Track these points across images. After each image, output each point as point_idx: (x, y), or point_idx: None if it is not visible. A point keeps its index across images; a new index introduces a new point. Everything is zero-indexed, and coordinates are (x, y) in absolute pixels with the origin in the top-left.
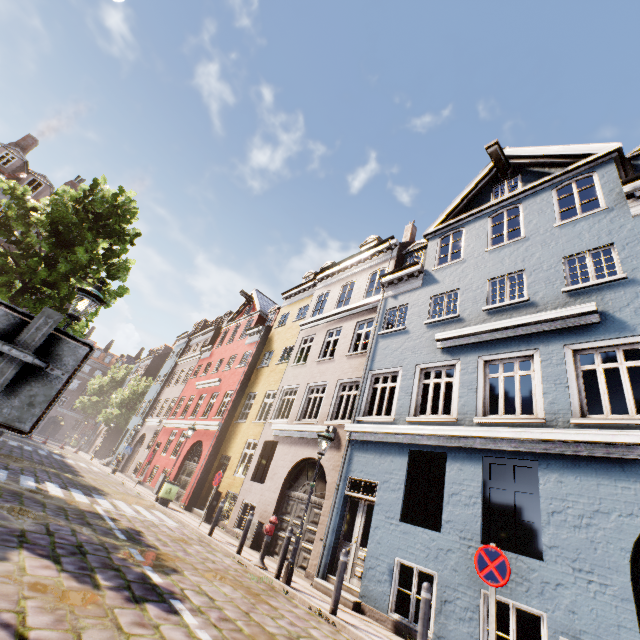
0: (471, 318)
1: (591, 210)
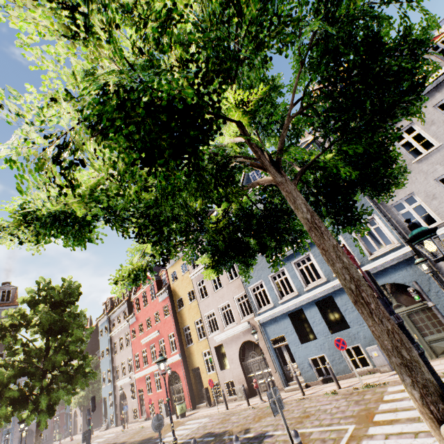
0: None
1: None
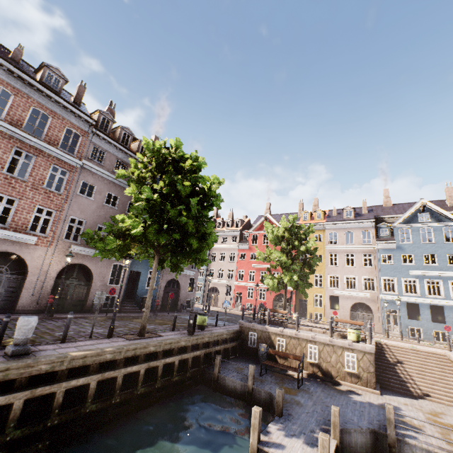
0: (419, 266)
1: (448, 232)
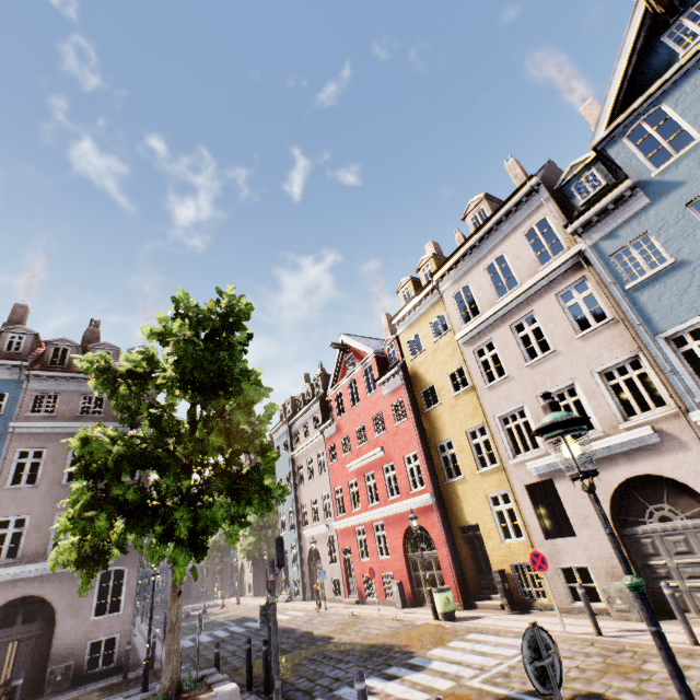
0: None
1: None
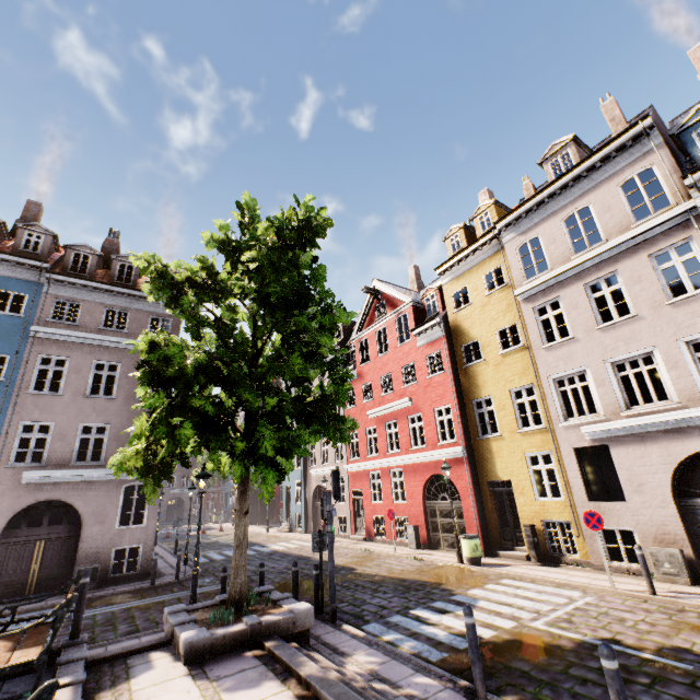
0: None
1: None
